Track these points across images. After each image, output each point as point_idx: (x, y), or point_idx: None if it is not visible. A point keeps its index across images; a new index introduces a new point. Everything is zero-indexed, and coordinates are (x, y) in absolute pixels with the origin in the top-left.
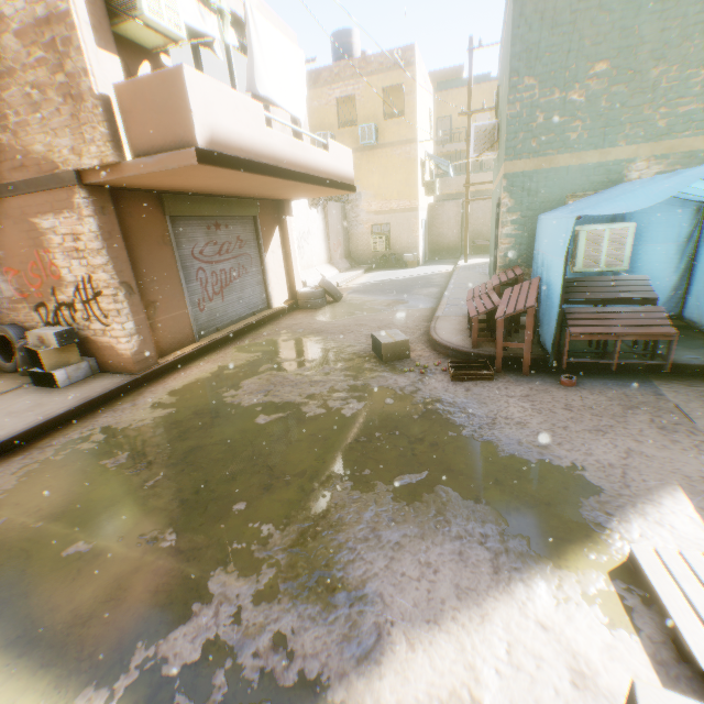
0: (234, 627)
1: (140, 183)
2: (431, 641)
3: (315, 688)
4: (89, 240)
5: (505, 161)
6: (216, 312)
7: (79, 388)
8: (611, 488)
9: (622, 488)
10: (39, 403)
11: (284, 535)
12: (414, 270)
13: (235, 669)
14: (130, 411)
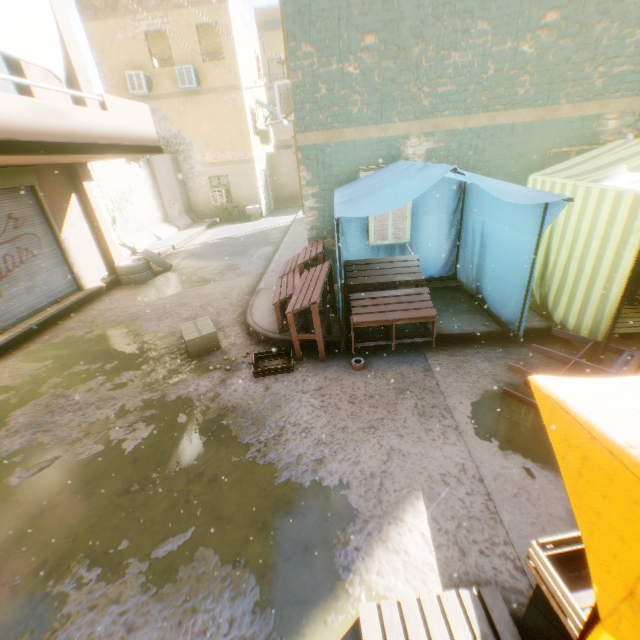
0: None
1: None
2: None
3: None
4: None
5: (297, 133)
6: None
7: None
8: (366, 509)
9: (376, 506)
10: None
11: None
12: (257, 223)
13: None
14: None
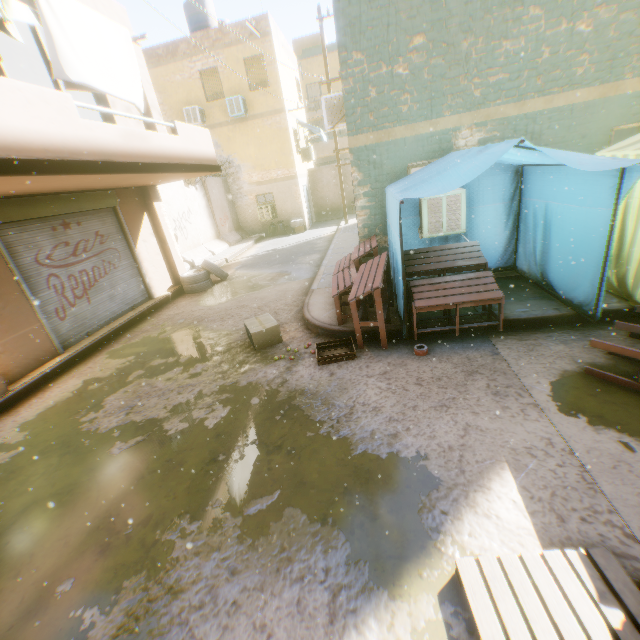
0: None
1: None
2: None
3: None
4: None
5: (348, 136)
6: (83, 317)
7: None
8: (449, 478)
9: (458, 476)
10: None
11: (109, 619)
12: (301, 235)
13: None
14: None
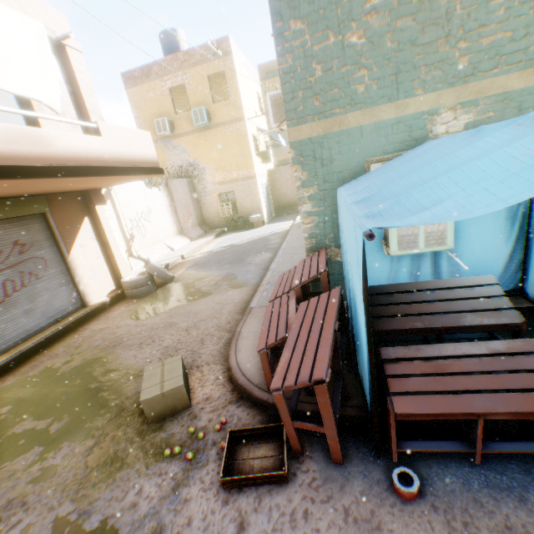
0: None
1: None
2: None
3: None
4: None
5: (288, 126)
6: None
7: None
8: None
9: None
10: None
11: None
12: (258, 230)
13: None
14: None
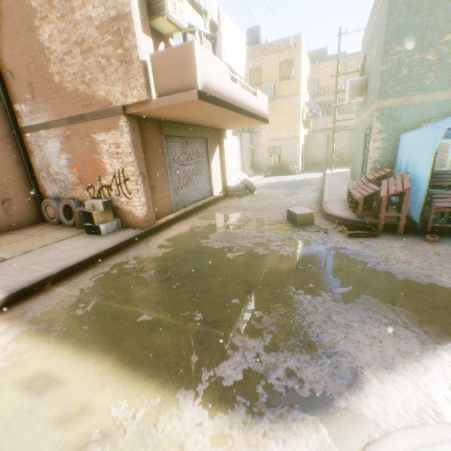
0: (258, 364)
1: (155, 113)
2: (393, 379)
3: (324, 399)
4: (125, 147)
5: (377, 100)
6: (184, 196)
7: (113, 235)
8: None
9: None
10: (92, 242)
11: (270, 317)
12: (296, 176)
13: (268, 385)
14: (146, 249)
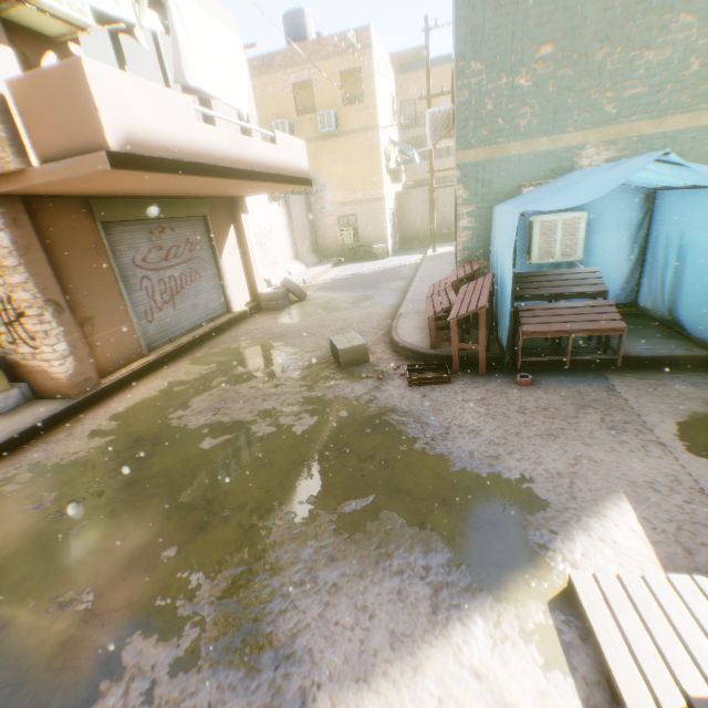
0: (145, 707)
1: (57, 190)
2: (358, 705)
3: None
4: (3, 256)
5: (457, 151)
6: (167, 322)
7: (9, 420)
8: (557, 502)
9: (568, 501)
10: None
11: (214, 584)
12: (383, 261)
13: None
14: (65, 443)
